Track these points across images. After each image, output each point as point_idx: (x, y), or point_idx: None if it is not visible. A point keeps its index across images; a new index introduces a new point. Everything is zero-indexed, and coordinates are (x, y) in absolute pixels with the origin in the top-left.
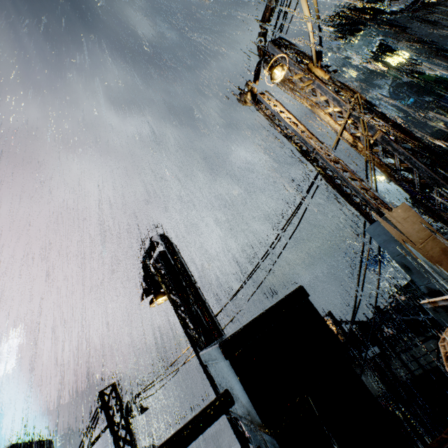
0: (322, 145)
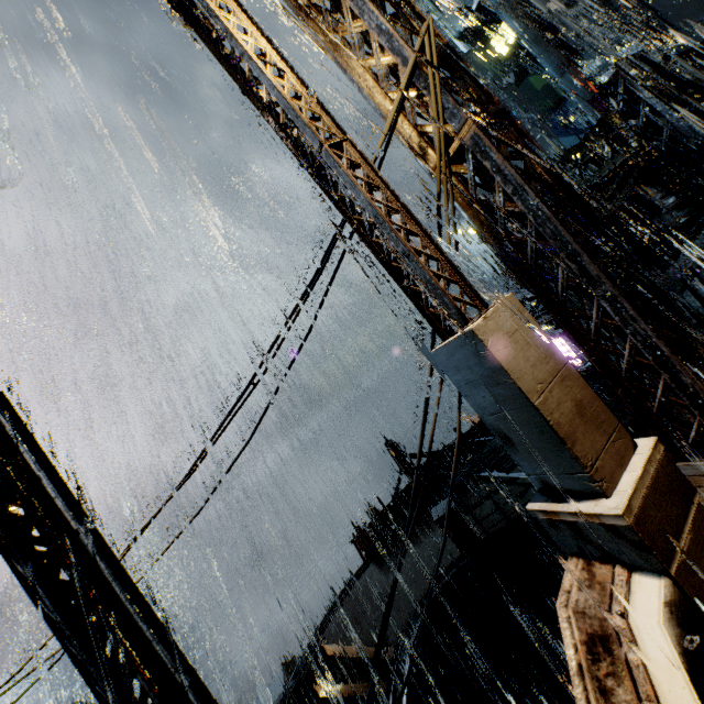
0: (342, 138)
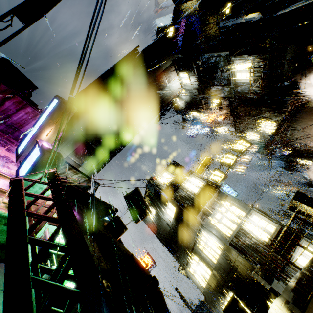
0: None
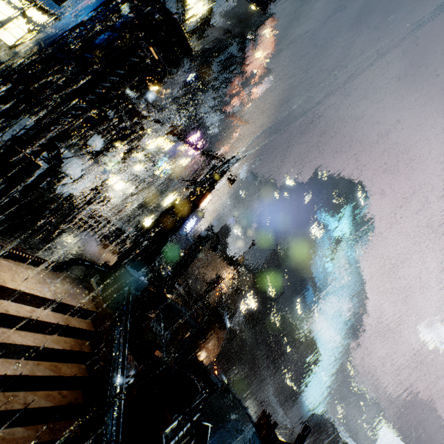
0: None
